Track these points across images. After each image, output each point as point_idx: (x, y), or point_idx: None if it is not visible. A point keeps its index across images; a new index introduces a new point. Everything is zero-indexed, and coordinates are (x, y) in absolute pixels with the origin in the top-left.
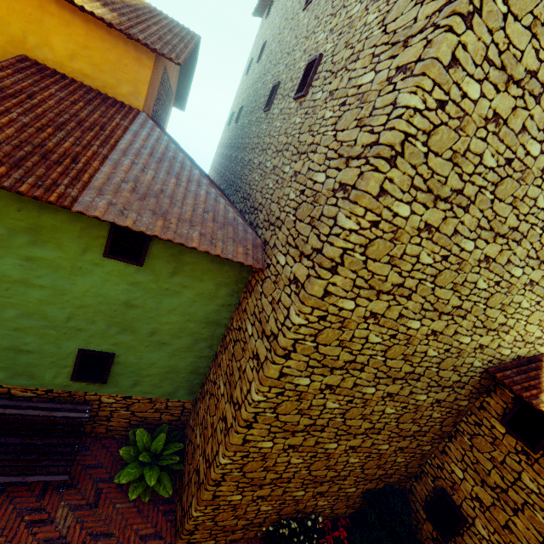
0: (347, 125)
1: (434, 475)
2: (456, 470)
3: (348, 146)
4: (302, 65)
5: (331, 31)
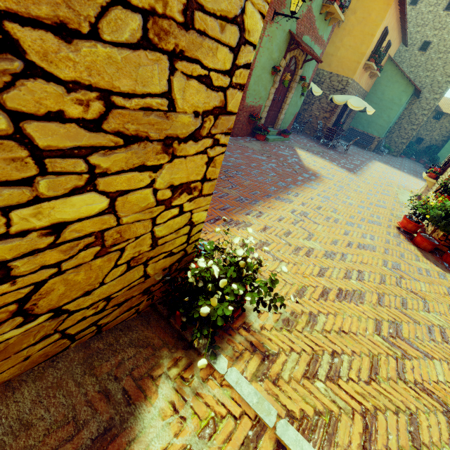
0: (447, 69)
1: (416, 136)
2: (422, 132)
3: (448, 74)
4: (418, 38)
5: (435, 35)
